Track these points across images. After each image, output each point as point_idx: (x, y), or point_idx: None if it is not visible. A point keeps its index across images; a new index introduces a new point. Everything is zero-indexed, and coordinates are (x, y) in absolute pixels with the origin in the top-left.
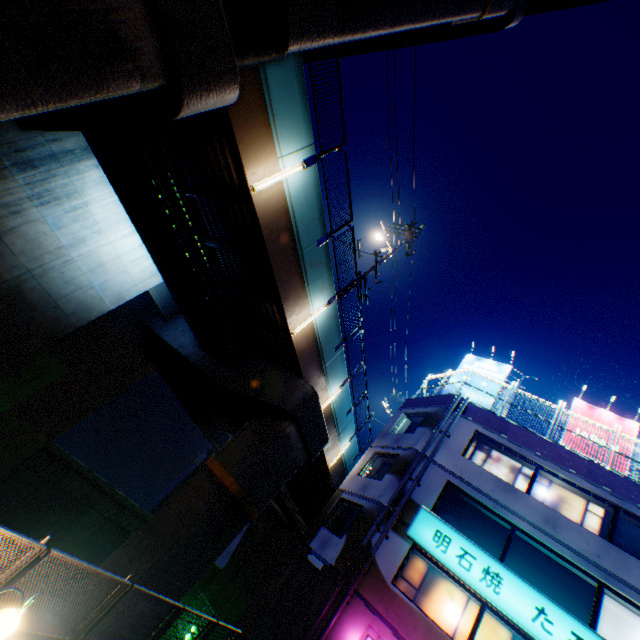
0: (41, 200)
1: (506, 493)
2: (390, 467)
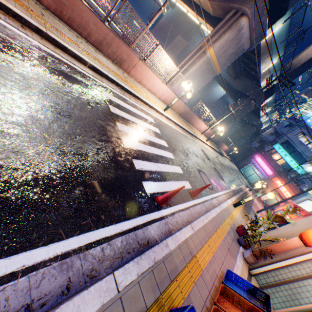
0: (215, 87)
1: (298, 144)
2: (274, 134)
